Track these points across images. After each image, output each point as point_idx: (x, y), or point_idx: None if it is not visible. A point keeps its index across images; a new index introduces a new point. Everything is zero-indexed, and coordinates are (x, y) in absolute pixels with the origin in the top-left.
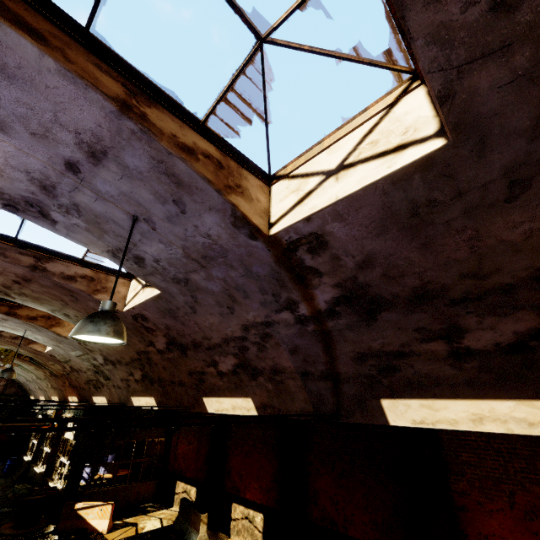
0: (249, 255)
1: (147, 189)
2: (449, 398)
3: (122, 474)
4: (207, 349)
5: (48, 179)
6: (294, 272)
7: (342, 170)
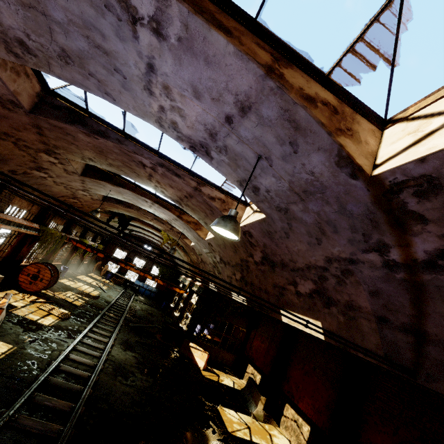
0: (346, 193)
1: (272, 133)
2: None
3: (216, 340)
4: (291, 270)
5: (214, 129)
6: (391, 215)
7: None
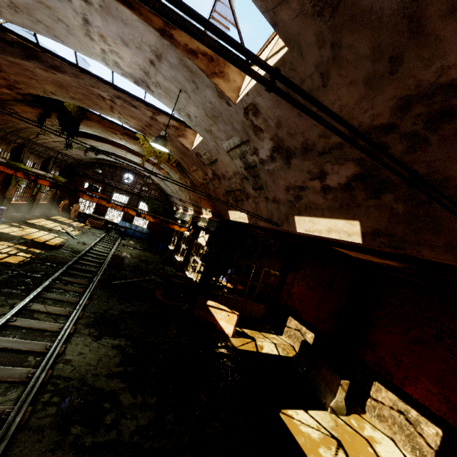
0: None
1: None
2: None
3: (238, 288)
4: None
5: None
6: None
7: None
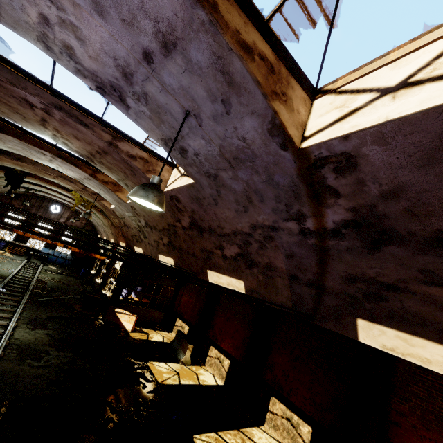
0: (275, 163)
1: (202, 85)
2: (430, 340)
3: (145, 301)
4: (219, 236)
5: (129, 67)
6: (312, 188)
7: (404, 87)
